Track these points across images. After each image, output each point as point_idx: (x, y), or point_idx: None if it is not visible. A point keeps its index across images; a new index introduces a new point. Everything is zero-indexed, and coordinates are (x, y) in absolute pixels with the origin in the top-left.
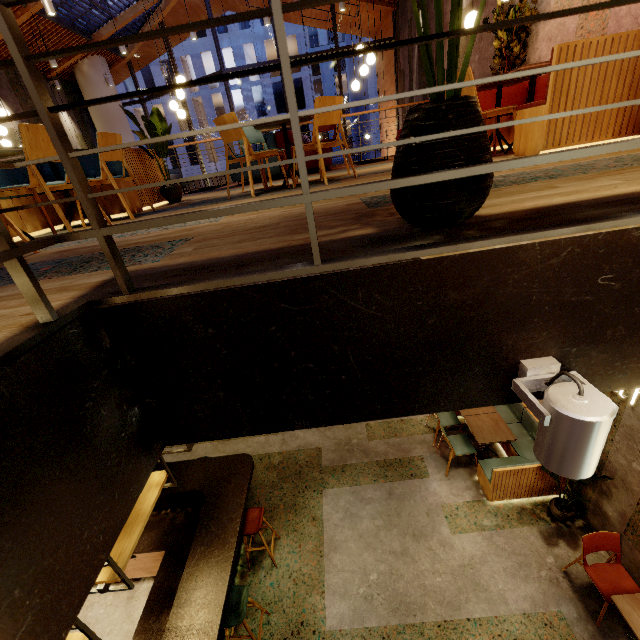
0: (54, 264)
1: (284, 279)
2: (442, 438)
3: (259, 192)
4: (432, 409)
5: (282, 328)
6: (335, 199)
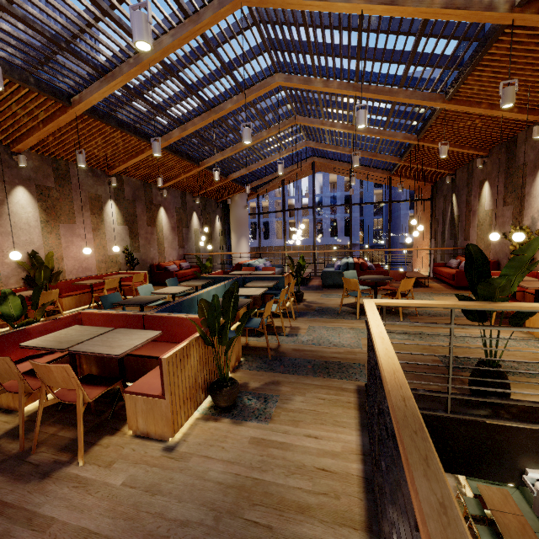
0: (309, 364)
1: (437, 415)
2: (469, 524)
3: (355, 311)
4: (486, 478)
5: (432, 430)
6: (421, 349)
